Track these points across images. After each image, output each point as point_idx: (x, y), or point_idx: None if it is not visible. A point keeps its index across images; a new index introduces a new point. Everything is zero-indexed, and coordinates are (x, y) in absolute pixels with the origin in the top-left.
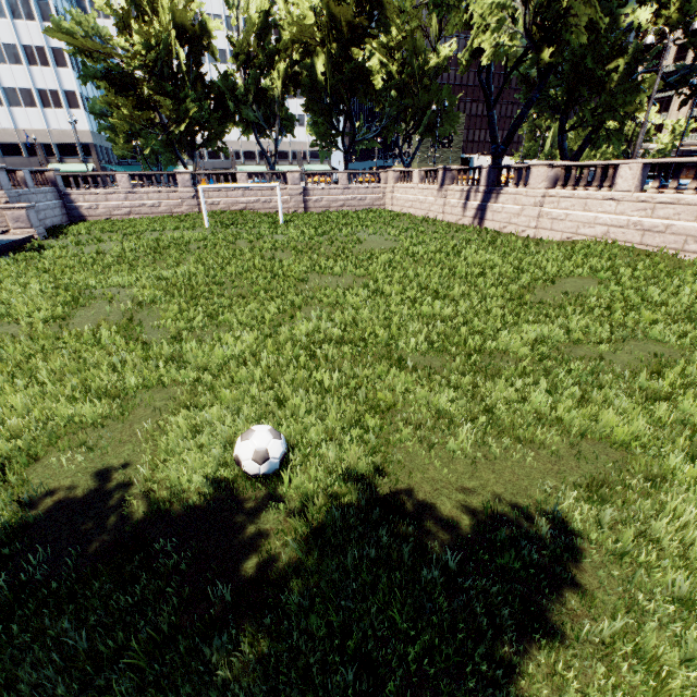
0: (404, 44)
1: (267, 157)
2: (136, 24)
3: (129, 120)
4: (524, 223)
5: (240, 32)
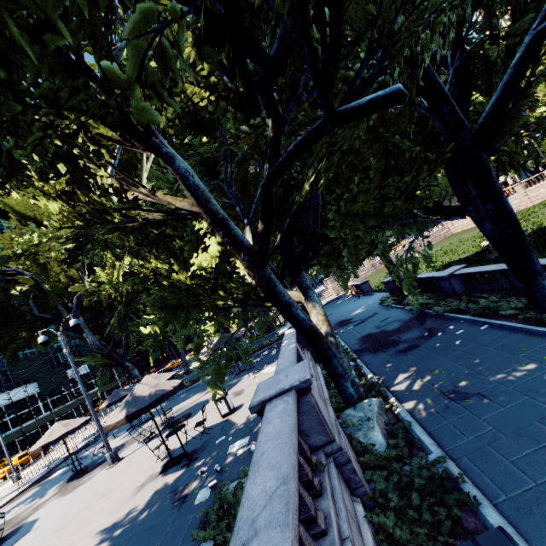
0: None
1: None
2: None
3: None
4: (525, 204)
5: None
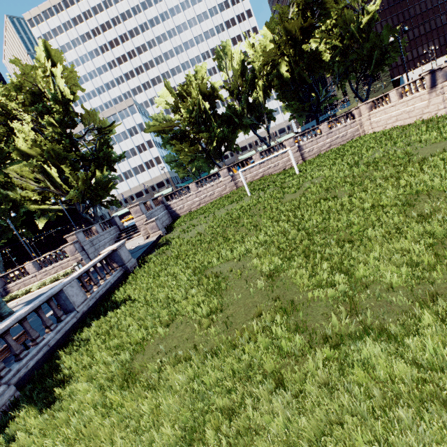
0: (337, 23)
1: (263, 140)
2: (181, 104)
3: (188, 154)
4: None
5: (230, 80)
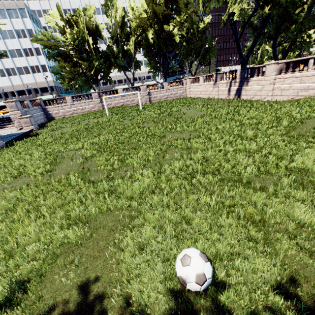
0: (187, 20)
1: (129, 80)
2: (69, 30)
3: (69, 72)
4: (264, 94)
5: (113, 27)
